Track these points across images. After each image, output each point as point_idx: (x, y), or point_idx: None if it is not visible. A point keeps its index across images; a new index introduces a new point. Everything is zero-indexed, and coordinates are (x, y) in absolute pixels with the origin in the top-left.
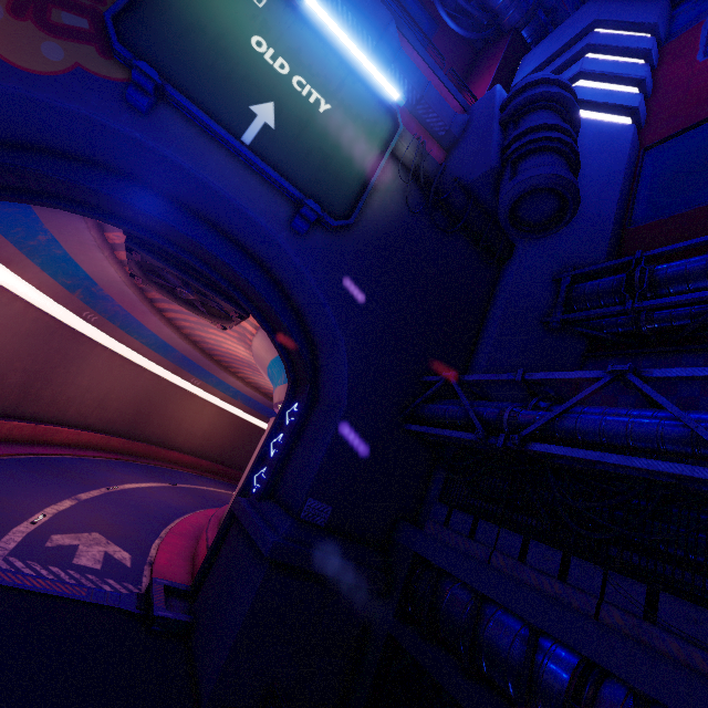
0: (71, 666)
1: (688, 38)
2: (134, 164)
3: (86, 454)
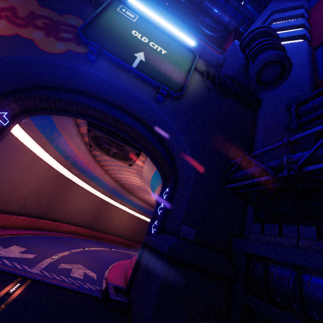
0: (71, 319)
1: (320, 3)
2: (90, 87)
3: (74, 236)
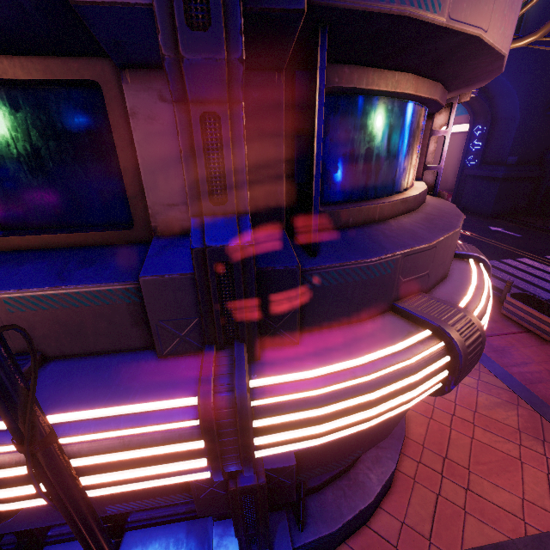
0: None
1: None
2: None
3: None
